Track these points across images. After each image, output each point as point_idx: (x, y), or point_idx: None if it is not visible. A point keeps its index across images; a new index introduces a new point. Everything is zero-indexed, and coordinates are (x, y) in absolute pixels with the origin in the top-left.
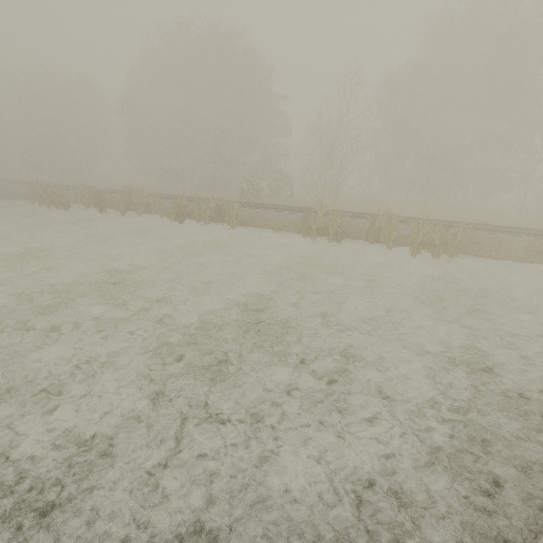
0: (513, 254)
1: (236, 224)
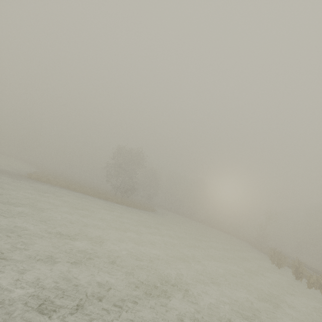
0: None
1: None
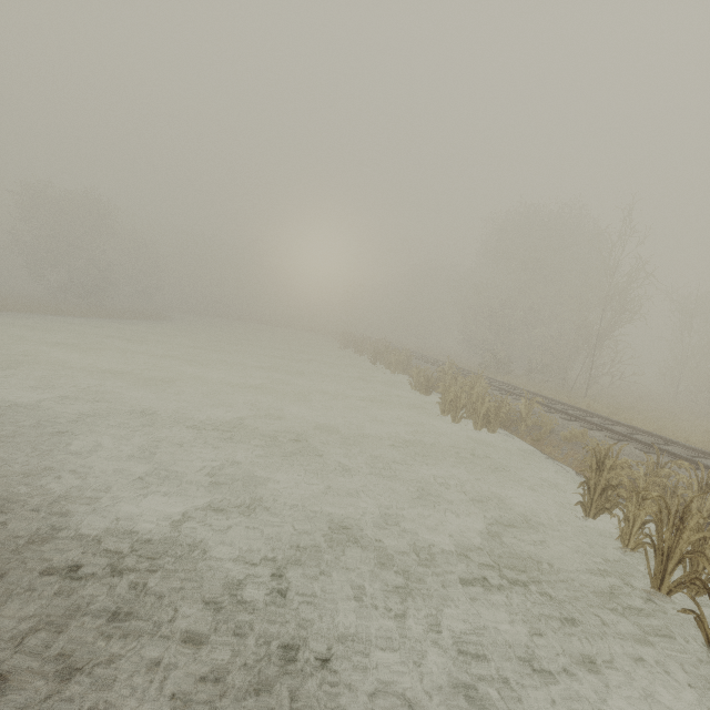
0: (568, 457)
1: (394, 370)
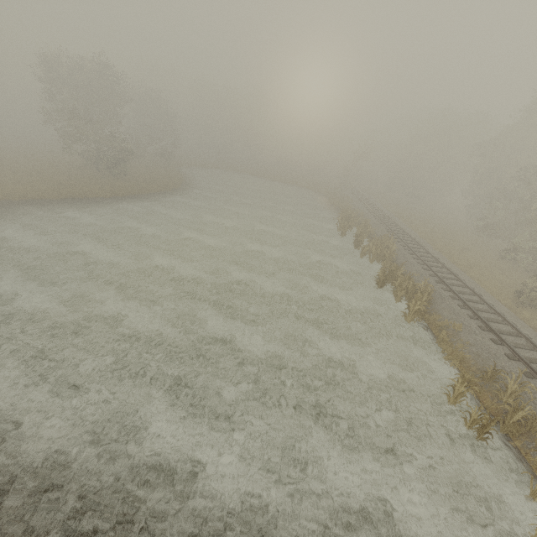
0: None
1: (411, 319)
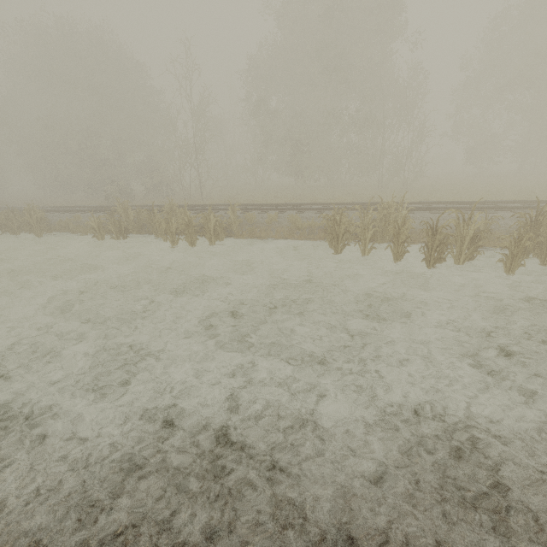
0: (279, 233)
1: (40, 232)
